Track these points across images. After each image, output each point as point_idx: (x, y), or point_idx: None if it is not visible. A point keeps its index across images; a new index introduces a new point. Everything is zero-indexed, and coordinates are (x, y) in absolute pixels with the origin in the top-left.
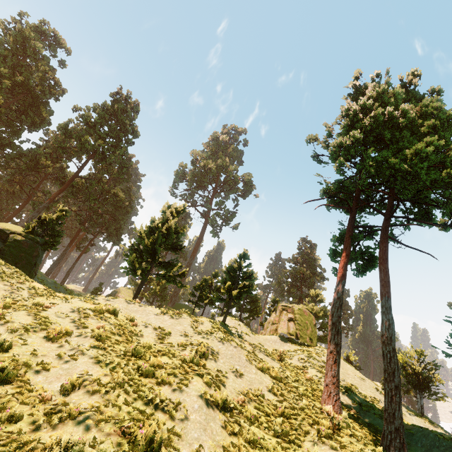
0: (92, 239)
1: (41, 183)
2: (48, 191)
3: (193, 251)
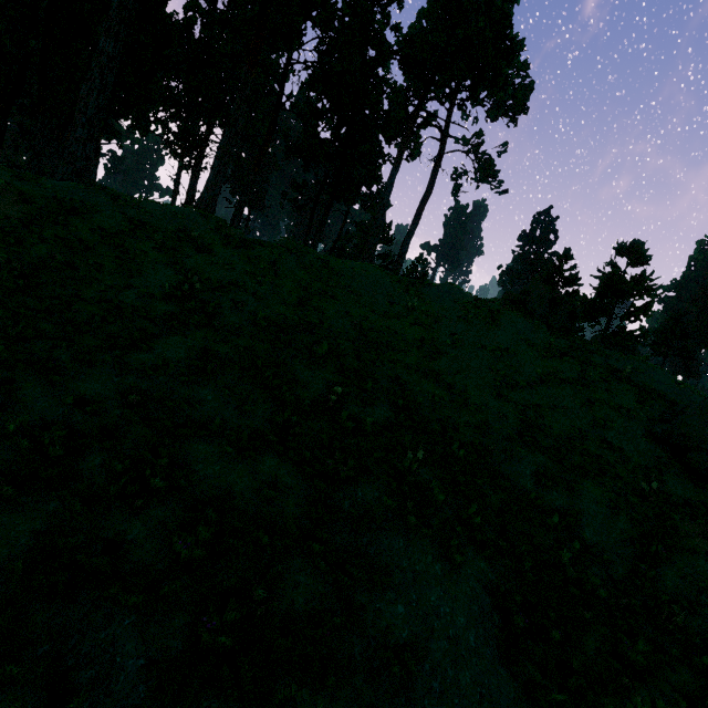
0: (319, 192)
1: (287, 72)
2: (312, 104)
3: (418, 214)
